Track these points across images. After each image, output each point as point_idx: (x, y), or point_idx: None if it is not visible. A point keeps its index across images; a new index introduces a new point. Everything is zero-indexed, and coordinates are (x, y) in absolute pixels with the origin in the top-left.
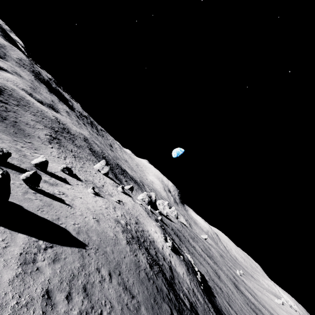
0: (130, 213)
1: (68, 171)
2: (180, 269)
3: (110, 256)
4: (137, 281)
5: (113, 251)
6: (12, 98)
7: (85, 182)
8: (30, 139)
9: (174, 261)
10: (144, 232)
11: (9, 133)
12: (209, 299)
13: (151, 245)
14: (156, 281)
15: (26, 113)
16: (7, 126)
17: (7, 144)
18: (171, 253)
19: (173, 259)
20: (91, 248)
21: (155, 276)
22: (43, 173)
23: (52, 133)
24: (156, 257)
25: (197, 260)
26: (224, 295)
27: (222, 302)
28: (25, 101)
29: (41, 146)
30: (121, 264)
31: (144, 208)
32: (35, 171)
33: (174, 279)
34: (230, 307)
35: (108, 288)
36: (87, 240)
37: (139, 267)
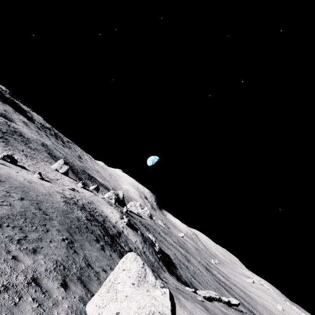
0: (85, 197)
1: (10, 159)
2: (134, 238)
3: (31, 195)
4: (60, 214)
5: (38, 196)
6: None
7: (33, 172)
8: None
9: (128, 232)
10: (96, 209)
11: None
12: (166, 265)
13: (101, 216)
14: (90, 226)
15: None
16: None
17: None
18: (126, 227)
19: (127, 230)
20: (7, 184)
21: (91, 224)
22: None
23: None
24: (102, 222)
25: (164, 245)
26: (189, 270)
27: (184, 274)
28: None
29: None
30: (44, 202)
31: (108, 201)
32: None
33: (119, 237)
34: (193, 278)
35: (14, 200)
36: (4, 180)
37: (70, 213)
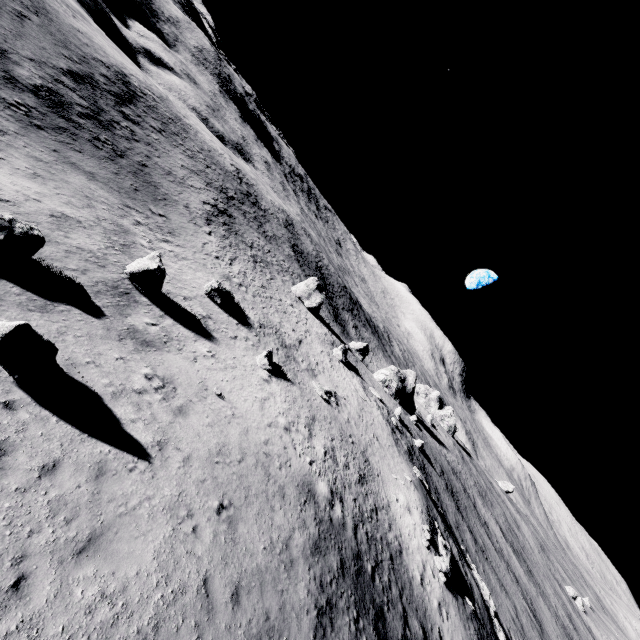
0: (350, 437)
1: (221, 298)
2: None
3: None
4: None
5: None
6: (153, 115)
7: (259, 331)
8: (166, 207)
9: (452, 632)
10: (378, 513)
11: (118, 188)
12: None
13: (394, 580)
14: None
15: (174, 150)
16: (121, 171)
17: (95, 213)
18: (444, 596)
19: (449, 623)
20: None
21: None
22: (146, 301)
23: (219, 200)
24: None
25: (492, 572)
26: None
27: None
28: (180, 125)
29: (185, 227)
30: None
31: (387, 412)
32: (24, 322)
33: None
34: None
35: None
36: None
37: None
